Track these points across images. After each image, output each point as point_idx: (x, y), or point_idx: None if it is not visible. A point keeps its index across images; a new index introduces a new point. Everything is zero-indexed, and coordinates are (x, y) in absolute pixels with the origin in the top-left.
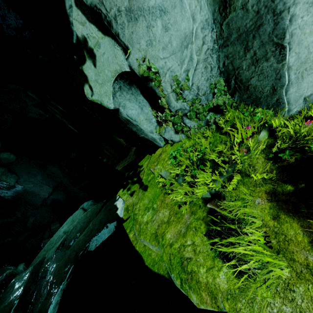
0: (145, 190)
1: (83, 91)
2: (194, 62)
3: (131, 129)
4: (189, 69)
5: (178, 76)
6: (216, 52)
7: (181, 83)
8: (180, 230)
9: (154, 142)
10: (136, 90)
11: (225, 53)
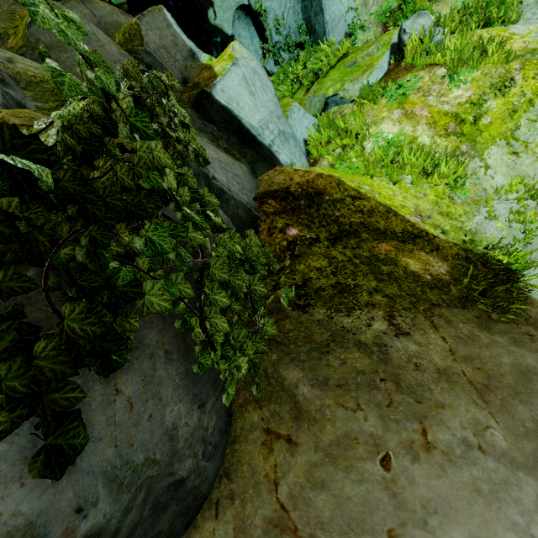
0: None
1: (207, 15)
2: (287, 8)
3: None
4: (285, 12)
5: (278, 16)
6: (300, 3)
7: (280, 21)
8: None
9: None
10: (250, 21)
11: (304, 5)
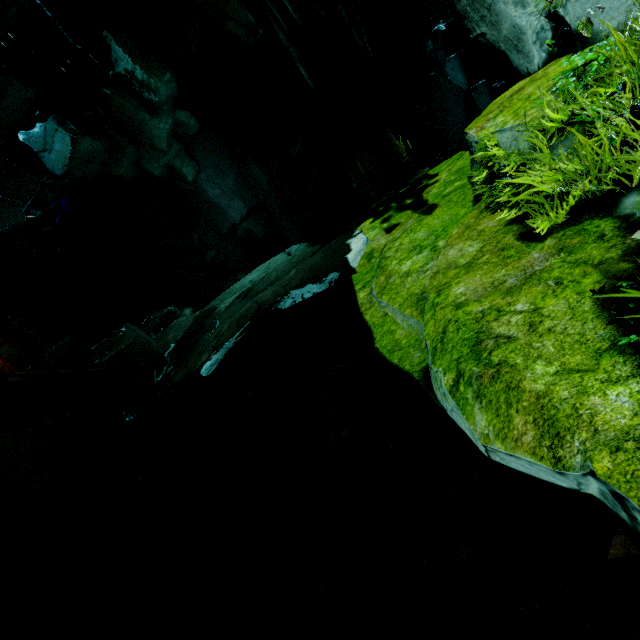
0: (425, 214)
1: None
2: None
3: (452, 6)
4: None
5: None
6: None
7: None
8: (502, 281)
9: (511, 54)
10: None
11: None
